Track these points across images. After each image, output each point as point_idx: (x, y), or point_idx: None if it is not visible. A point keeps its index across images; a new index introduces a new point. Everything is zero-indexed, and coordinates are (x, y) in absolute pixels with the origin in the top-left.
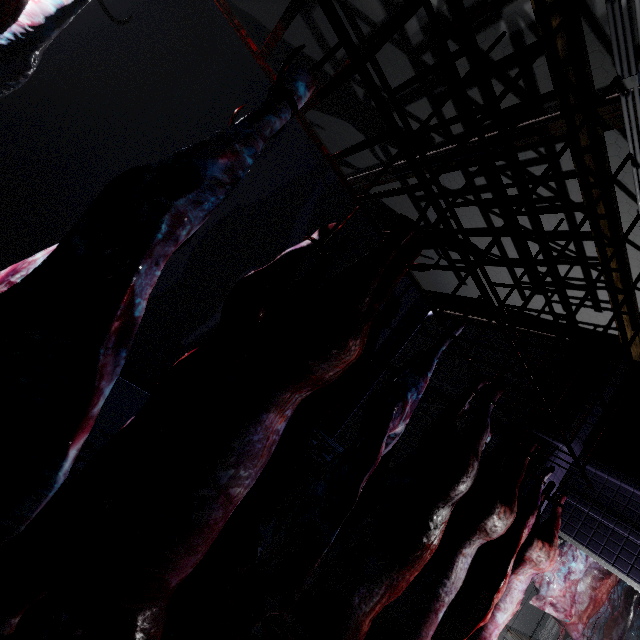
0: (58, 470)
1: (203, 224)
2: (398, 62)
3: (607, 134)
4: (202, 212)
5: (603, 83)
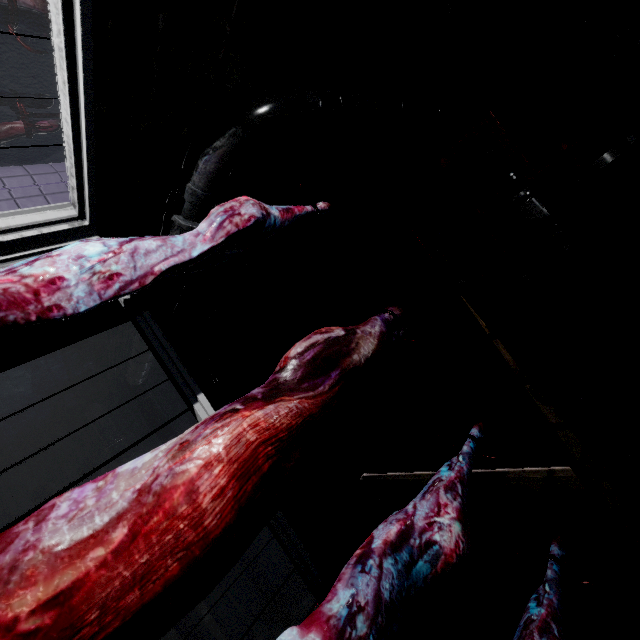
0: None
1: None
2: None
3: None
4: None
5: None
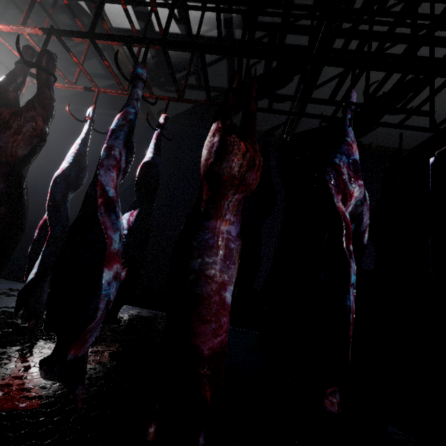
0: (102, 279)
1: None
2: None
3: None
4: (120, 141)
5: None
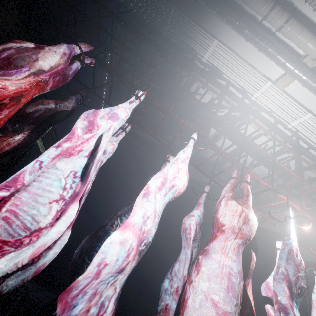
0: None
1: None
2: None
3: None
4: None
5: None
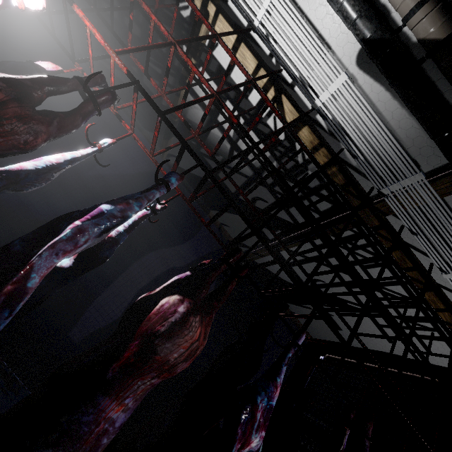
0: None
1: (145, 280)
2: (263, 191)
3: (388, 218)
4: (98, 230)
5: (372, 193)
